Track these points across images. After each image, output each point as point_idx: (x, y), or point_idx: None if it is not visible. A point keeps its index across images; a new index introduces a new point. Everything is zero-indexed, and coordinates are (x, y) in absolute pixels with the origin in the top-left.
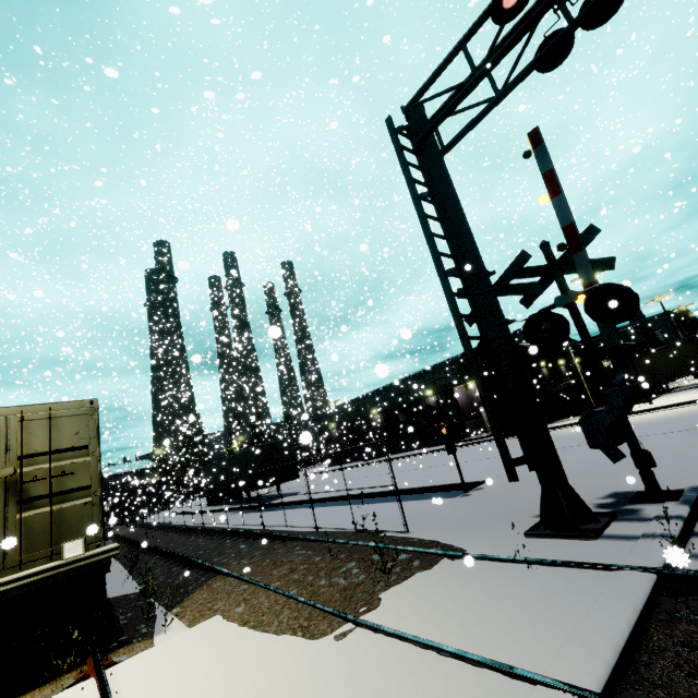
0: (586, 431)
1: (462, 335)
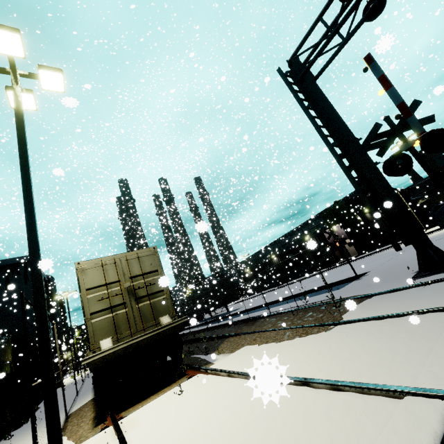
0: (435, 218)
1: (349, 176)
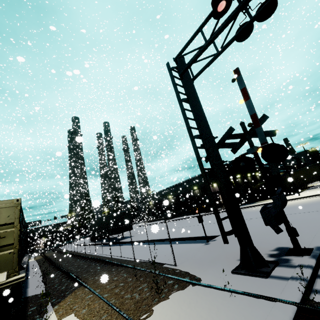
0: (263, 216)
1: (201, 168)
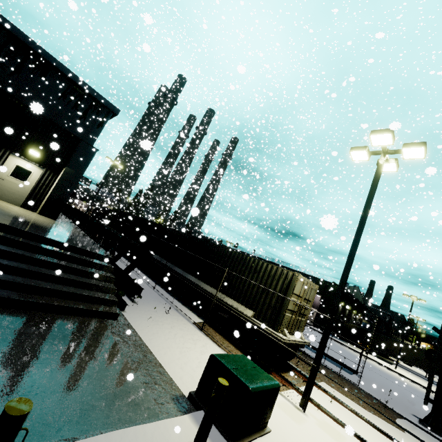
0: None
1: (437, 351)
